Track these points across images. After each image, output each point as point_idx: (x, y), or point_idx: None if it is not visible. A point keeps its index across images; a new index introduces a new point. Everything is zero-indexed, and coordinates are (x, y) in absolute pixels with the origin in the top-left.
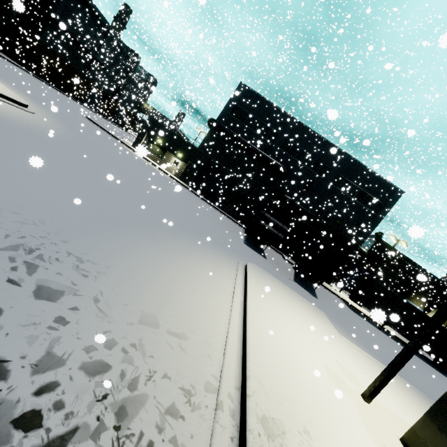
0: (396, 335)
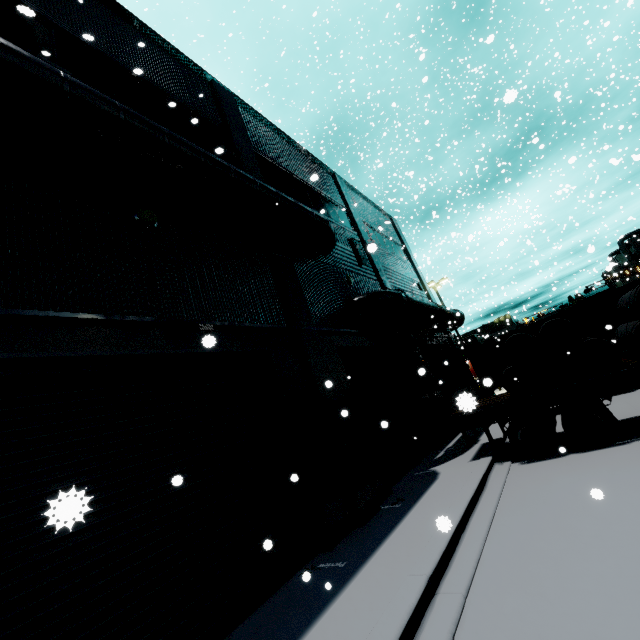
0: None
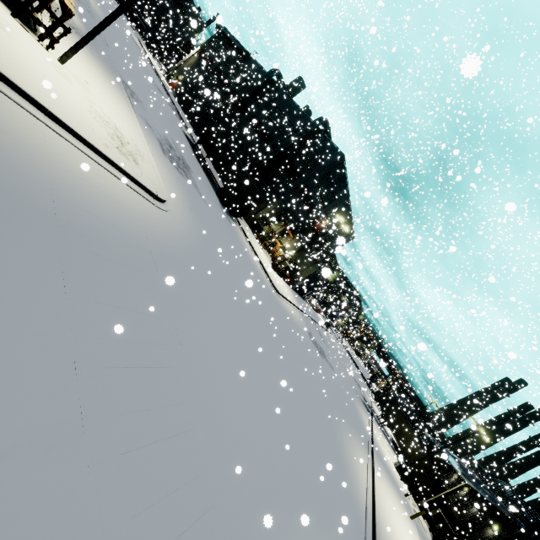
0: None
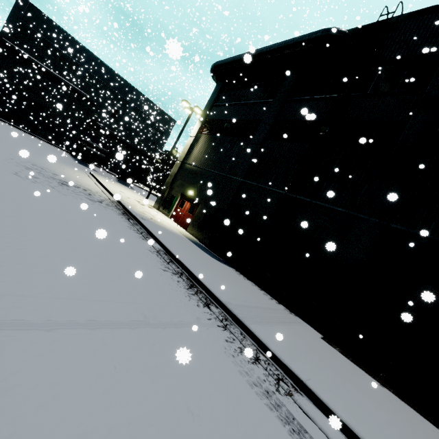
0: None
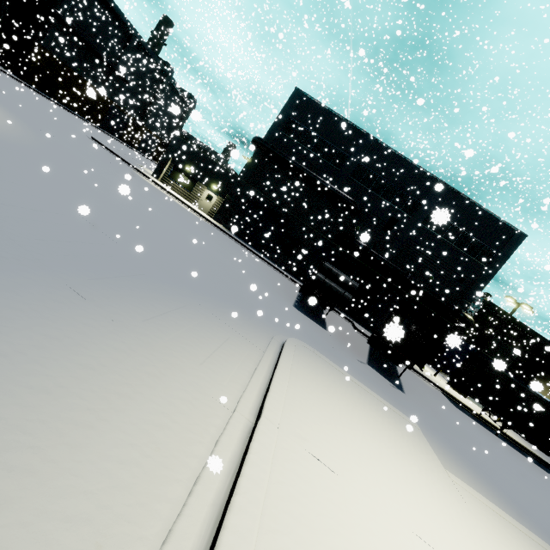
0: (519, 442)
